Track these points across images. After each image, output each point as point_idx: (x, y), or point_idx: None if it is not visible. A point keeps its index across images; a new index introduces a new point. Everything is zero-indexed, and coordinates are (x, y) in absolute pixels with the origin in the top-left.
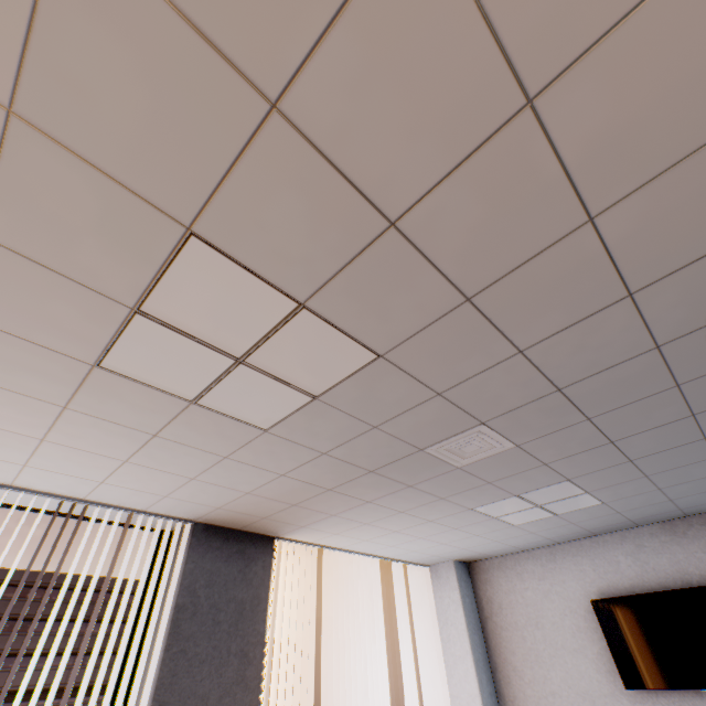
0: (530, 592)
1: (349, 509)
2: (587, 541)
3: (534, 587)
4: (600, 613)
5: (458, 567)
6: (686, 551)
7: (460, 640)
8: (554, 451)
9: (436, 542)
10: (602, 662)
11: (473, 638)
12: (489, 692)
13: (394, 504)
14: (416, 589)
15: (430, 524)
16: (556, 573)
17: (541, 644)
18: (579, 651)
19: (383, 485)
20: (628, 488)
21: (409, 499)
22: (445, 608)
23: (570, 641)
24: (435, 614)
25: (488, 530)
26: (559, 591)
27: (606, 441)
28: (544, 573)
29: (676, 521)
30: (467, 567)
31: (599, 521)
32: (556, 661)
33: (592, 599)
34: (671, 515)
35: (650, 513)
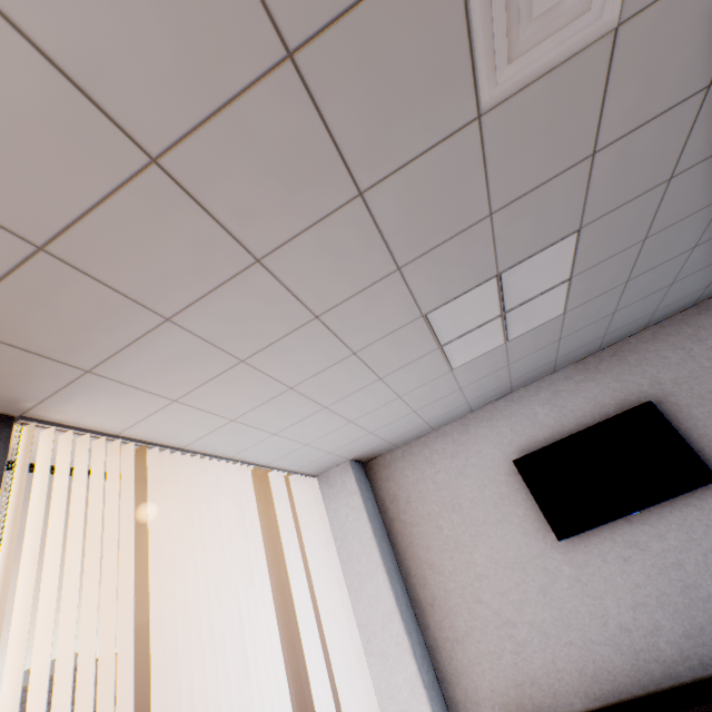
0: (442, 475)
1: (208, 292)
2: (501, 401)
3: (447, 467)
4: (525, 471)
5: (355, 468)
6: (601, 384)
7: (366, 553)
8: (635, 95)
9: (342, 418)
10: (530, 523)
11: (382, 545)
12: (405, 604)
13: (309, 283)
14: (300, 511)
15: (351, 365)
16: (471, 444)
17: (460, 528)
18: (504, 520)
19: (304, 175)
20: (608, 273)
21: (343, 261)
22: (342, 521)
23: (493, 512)
24: (329, 534)
25: (418, 382)
26: (476, 463)
27: (706, 80)
28: (457, 448)
29: (588, 358)
30: (364, 468)
31: (532, 360)
32: (479, 540)
33: (515, 459)
34: (589, 349)
35: (579, 343)
